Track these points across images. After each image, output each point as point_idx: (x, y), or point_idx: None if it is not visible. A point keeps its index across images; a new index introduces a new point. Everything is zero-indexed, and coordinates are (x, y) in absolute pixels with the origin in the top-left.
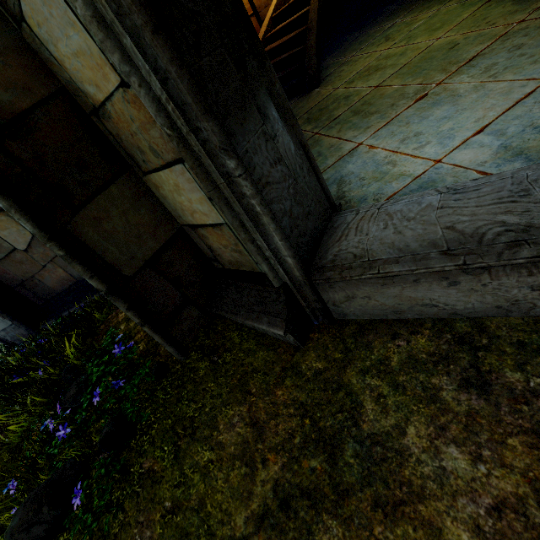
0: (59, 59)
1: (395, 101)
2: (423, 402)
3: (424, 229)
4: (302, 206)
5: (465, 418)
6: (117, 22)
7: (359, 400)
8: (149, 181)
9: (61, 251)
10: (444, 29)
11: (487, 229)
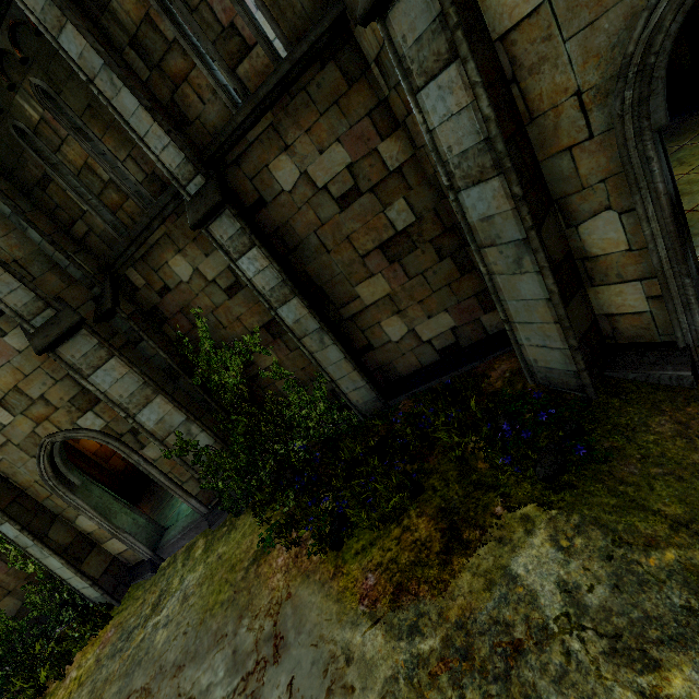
0: (584, 239)
1: None
2: None
3: None
4: None
5: None
6: (660, 235)
7: None
8: (592, 290)
9: (569, 324)
10: None
11: None
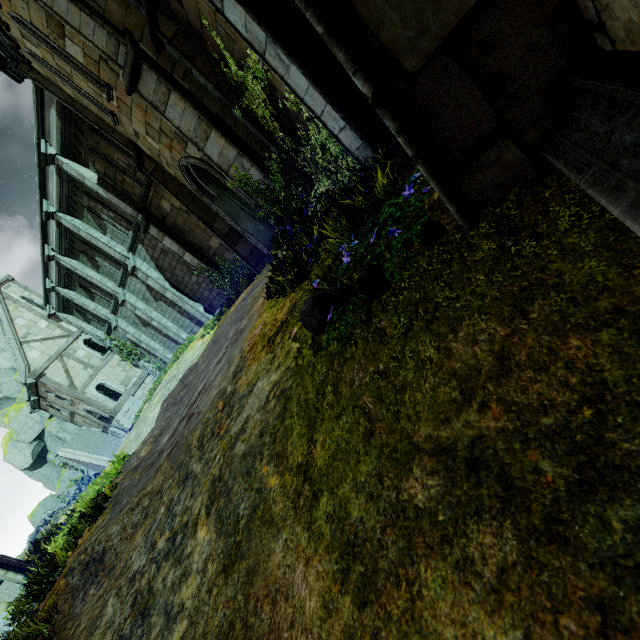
0: None
1: None
2: None
3: None
4: None
5: None
6: None
7: None
8: None
9: (319, 25)
10: None
11: None
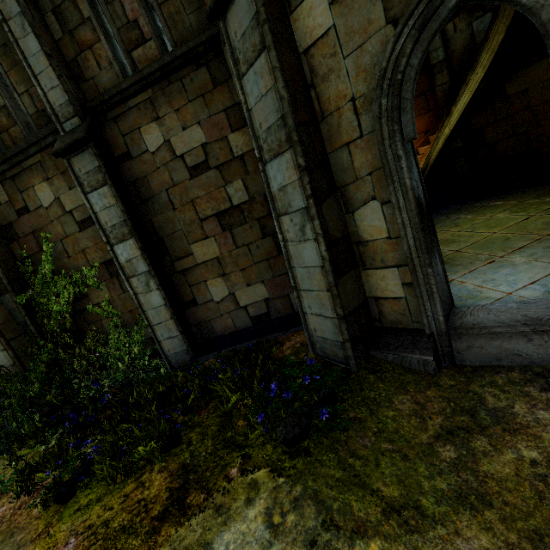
0: (358, 225)
1: (472, 261)
2: (521, 396)
3: (511, 316)
4: (444, 296)
5: (545, 401)
6: (409, 225)
7: (483, 396)
8: (364, 273)
9: (336, 292)
10: (498, 228)
11: (543, 317)
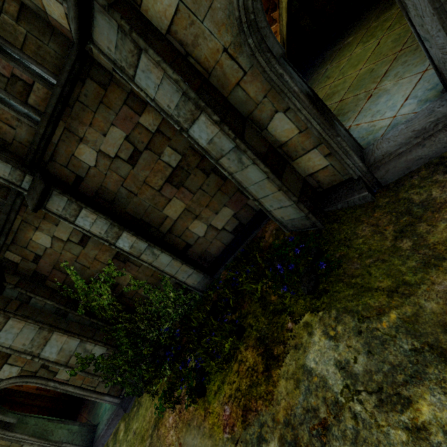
0: (274, 135)
1: (356, 103)
2: (433, 185)
3: (404, 136)
4: (354, 148)
5: None
6: (310, 117)
7: (410, 198)
8: (294, 163)
9: (286, 188)
10: (361, 64)
11: (425, 126)
